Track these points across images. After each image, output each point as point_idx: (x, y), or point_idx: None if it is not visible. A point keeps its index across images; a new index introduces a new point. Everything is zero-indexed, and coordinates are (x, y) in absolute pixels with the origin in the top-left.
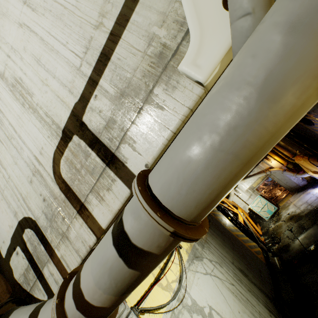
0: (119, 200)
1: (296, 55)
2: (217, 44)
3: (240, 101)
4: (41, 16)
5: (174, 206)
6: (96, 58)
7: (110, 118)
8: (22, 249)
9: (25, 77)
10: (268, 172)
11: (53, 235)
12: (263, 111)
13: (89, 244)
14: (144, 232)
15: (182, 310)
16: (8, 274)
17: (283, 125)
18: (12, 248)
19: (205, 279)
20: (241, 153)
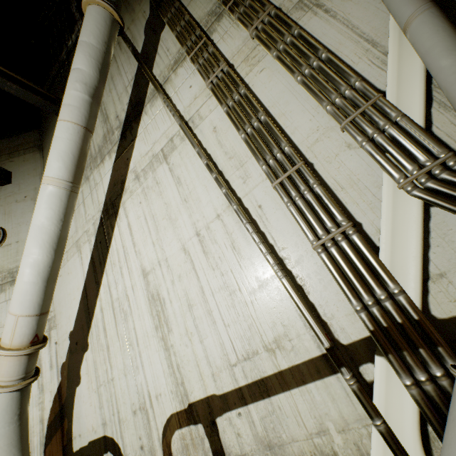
0: None
1: None
2: None
3: None
4: (210, 267)
5: None
6: (254, 377)
7: (247, 454)
8: None
9: (169, 304)
10: None
11: None
12: None
13: None
14: None
15: None
16: None
17: None
18: (87, 452)
19: None
20: None
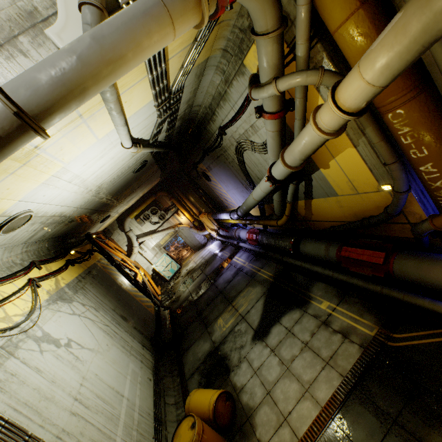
0: None
1: (94, 49)
2: (77, 33)
3: (69, 57)
4: None
5: (20, 101)
6: None
7: None
8: None
9: None
10: (177, 228)
11: None
12: (78, 66)
13: None
14: None
15: (25, 340)
16: None
17: (90, 80)
18: None
19: (71, 319)
20: (67, 84)
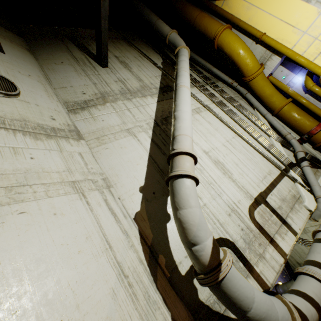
0: (292, 240)
1: None
2: (313, 204)
3: None
4: (238, 152)
5: None
6: (269, 182)
7: (280, 205)
8: None
9: (226, 164)
10: None
11: (251, 255)
12: None
13: (280, 263)
14: None
15: None
16: (187, 296)
17: None
18: None
19: None
20: None
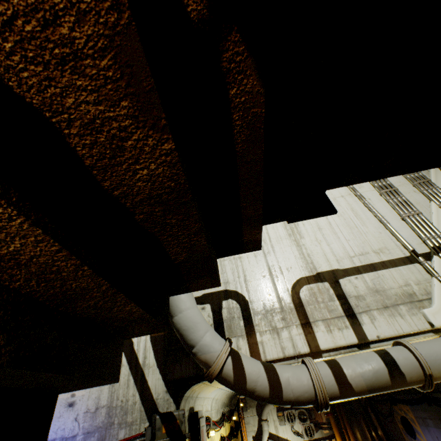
0: (345, 341)
1: None
2: None
3: None
4: (336, 215)
5: (430, 365)
6: (366, 262)
7: (362, 295)
8: (213, 309)
9: (302, 225)
10: None
11: (262, 322)
12: None
13: (299, 350)
14: (408, 366)
15: None
16: None
17: None
18: (199, 301)
19: None
20: None
